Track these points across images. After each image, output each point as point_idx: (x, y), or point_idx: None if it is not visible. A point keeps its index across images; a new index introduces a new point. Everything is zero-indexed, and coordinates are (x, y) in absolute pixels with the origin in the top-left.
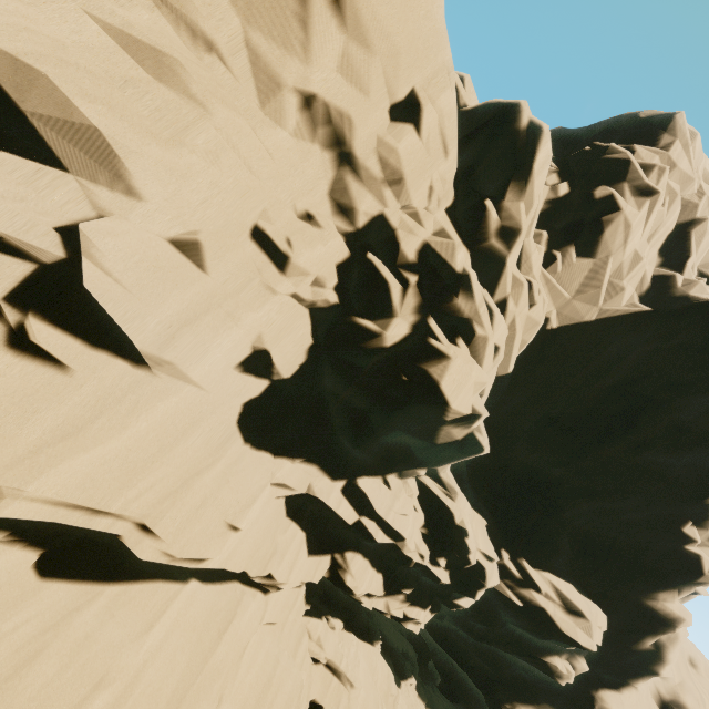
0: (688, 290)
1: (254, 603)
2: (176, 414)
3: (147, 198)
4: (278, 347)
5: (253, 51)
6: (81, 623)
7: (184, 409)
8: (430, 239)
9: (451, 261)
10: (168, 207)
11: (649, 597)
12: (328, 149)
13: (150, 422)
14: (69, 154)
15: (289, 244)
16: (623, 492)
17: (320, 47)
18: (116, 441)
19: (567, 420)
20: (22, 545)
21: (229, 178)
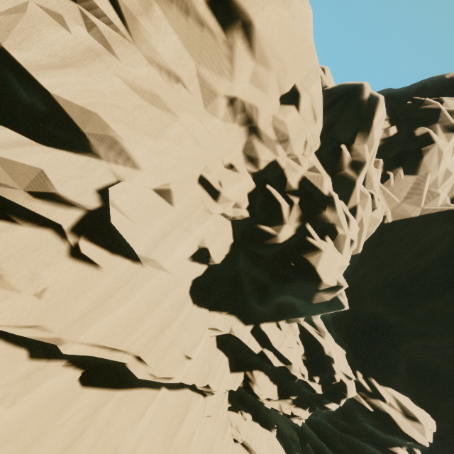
0: None
1: (198, 403)
2: (155, 289)
3: (143, 168)
4: (213, 245)
5: (201, 78)
6: (104, 414)
7: (160, 286)
8: (306, 174)
9: (320, 188)
10: (154, 172)
11: None
12: (243, 125)
13: (141, 295)
14: (104, 151)
15: (220, 184)
16: (444, 334)
17: (240, 71)
18: (124, 307)
19: (400, 283)
20: (73, 367)
21: (187, 151)
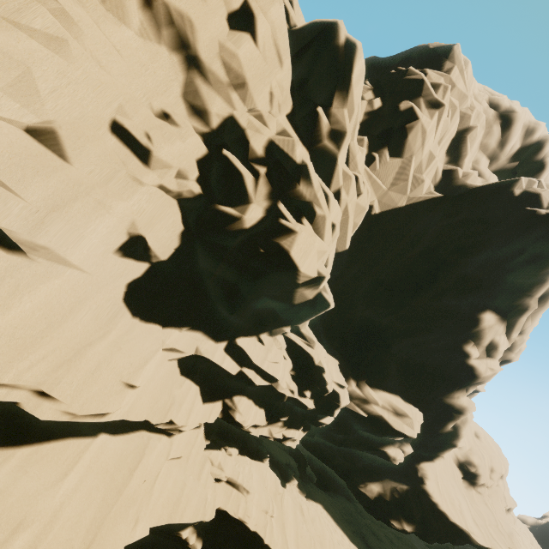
0: (466, 180)
1: (159, 444)
2: (61, 295)
3: None
4: (152, 232)
5: None
6: None
7: (68, 290)
8: (274, 137)
9: (292, 155)
10: (15, 94)
11: (449, 397)
12: (175, 51)
13: (34, 303)
14: None
15: (149, 138)
16: (429, 328)
17: None
18: (0, 321)
19: (390, 282)
20: None
21: (78, 70)
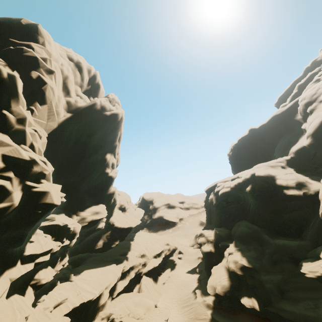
0: (78, 103)
1: None
2: None
3: None
4: None
5: None
6: None
7: None
8: (3, 152)
9: (22, 157)
10: None
11: (108, 191)
12: None
13: None
14: None
15: None
16: (92, 172)
17: None
18: None
19: (66, 162)
20: None
21: None
